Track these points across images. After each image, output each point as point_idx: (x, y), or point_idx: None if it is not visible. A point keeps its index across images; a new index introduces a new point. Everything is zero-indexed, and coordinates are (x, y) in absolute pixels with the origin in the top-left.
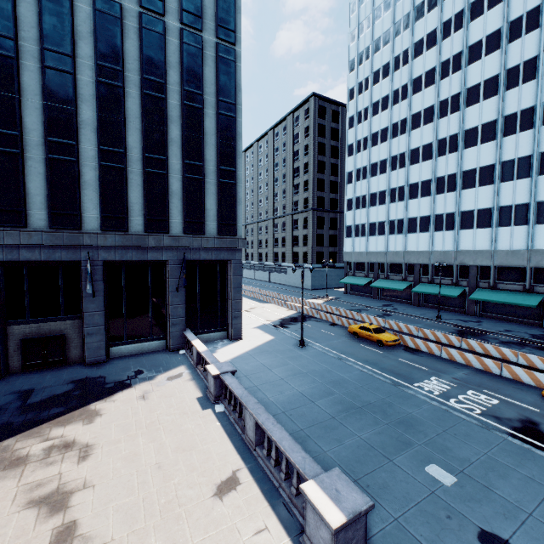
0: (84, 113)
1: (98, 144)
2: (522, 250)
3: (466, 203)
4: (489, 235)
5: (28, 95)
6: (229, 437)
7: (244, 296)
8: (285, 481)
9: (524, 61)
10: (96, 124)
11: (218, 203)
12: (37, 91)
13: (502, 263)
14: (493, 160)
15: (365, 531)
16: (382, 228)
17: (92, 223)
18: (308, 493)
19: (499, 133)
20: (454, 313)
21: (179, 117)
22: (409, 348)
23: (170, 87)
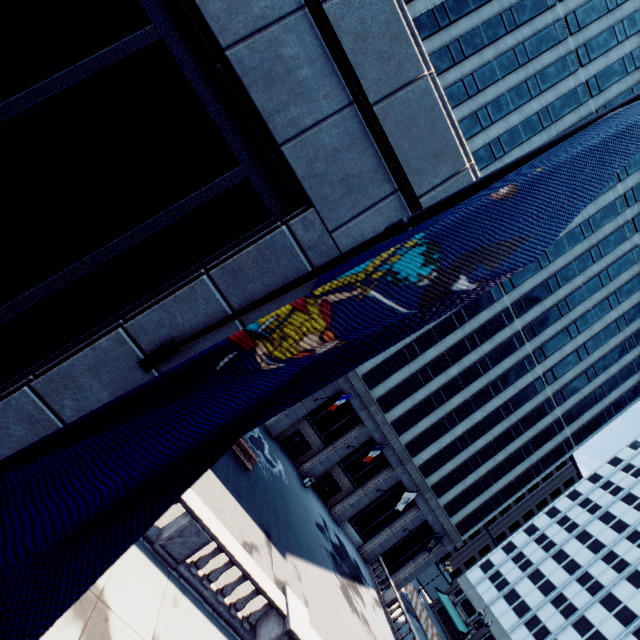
0: (477, 414)
1: (465, 432)
2: None
3: None
4: None
5: (467, 390)
6: None
7: None
8: None
9: None
10: (475, 422)
11: (475, 509)
12: (472, 391)
13: None
14: None
15: None
16: (523, 610)
17: (419, 459)
18: None
19: None
20: None
21: (510, 452)
22: None
23: (523, 435)
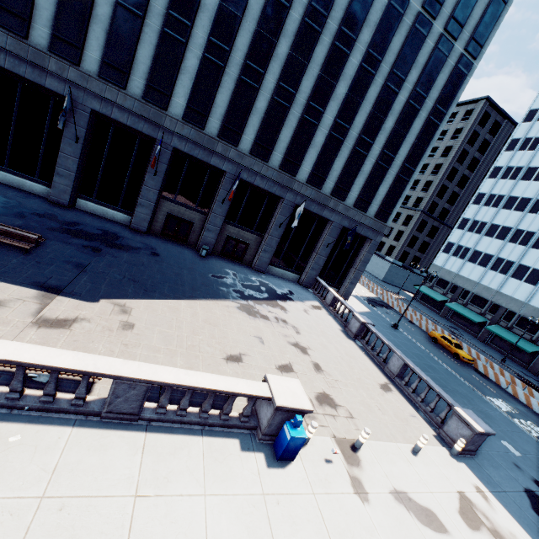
0: (339, 89)
1: (336, 117)
2: None
3: None
4: None
5: (313, 64)
6: (373, 363)
7: None
8: (420, 402)
9: None
10: (342, 100)
11: (387, 192)
12: (320, 62)
13: None
14: None
15: (481, 443)
16: (486, 260)
17: (303, 174)
18: (460, 412)
19: None
20: (516, 363)
21: (399, 112)
22: (478, 371)
23: (406, 84)
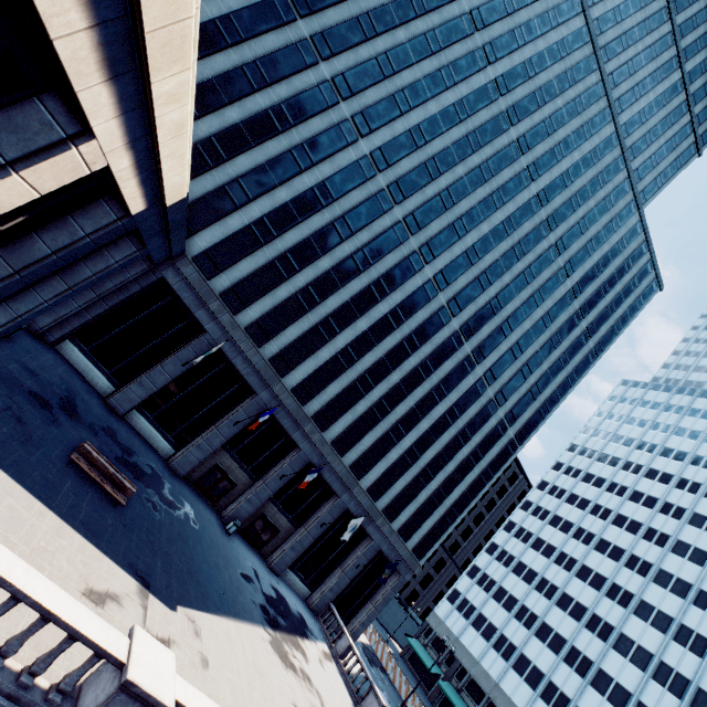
0: (423, 423)
1: (413, 443)
2: None
3: (586, 702)
4: None
5: (412, 397)
6: None
7: None
8: None
9: (698, 633)
10: (422, 432)
11: (431, 528)
12: (417, 398)
13: None
14: (632, 688)
15: None
16: (490, 632)
17: (367, 481)
18: None
19: (649, 670)
20: None
21: (460, 461)
22: None
23: (471, 441)
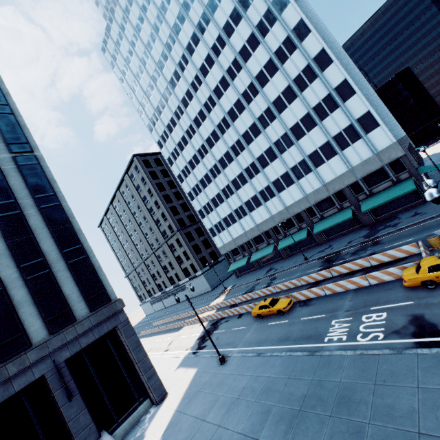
0: None
1: None
2: (320, 187)
3: (271, 176)
4: (296, 188)
5: None
6: None
7: (160, 333)
8: None
9: (247, 87)
10: None
11: (77, 283)
12: None
13: (316, 200)
14: (268, 144)
15: None
16: (232, 217)
17: None
18: None
19: (261, 128)
20: (312, 248)
21: None
22: (302, 302)
23: None
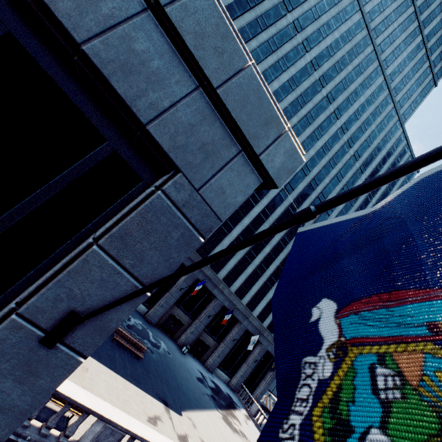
0: None
1: None
2: None
3: None
4: None
5: (277, 259)
6: None
7: None
8: None
9: None
10: None
11: None
12: (281, 259)
13: None
14: None
15: None
16: None
17: (256, 312)
18: None
19: None
20: None
21: None
22: None
23: None
